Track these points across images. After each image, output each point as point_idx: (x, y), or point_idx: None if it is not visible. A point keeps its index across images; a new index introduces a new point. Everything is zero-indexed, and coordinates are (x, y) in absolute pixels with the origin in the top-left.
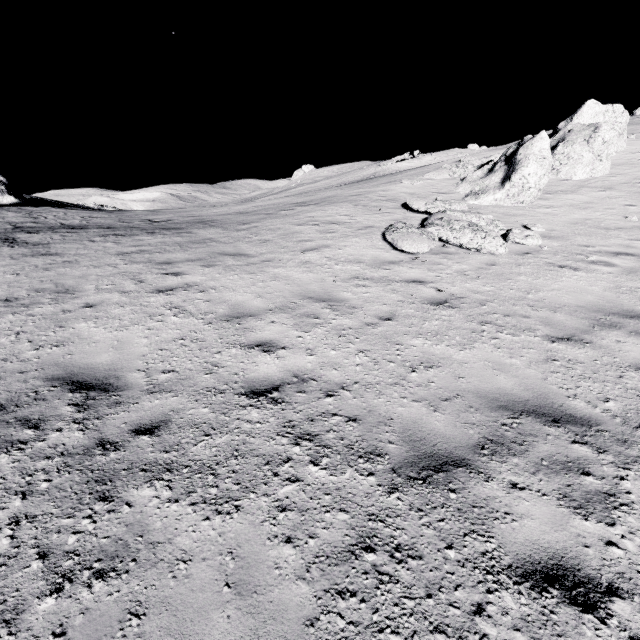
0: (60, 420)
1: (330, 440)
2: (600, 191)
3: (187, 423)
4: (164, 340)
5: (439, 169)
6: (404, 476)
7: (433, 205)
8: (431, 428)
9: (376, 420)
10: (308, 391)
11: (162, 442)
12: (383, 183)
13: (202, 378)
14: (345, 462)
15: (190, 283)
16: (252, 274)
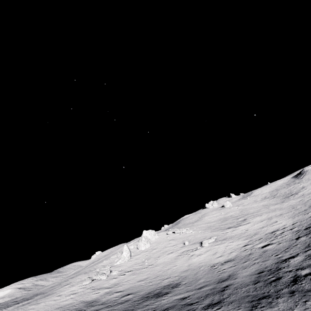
0: None
1: None
2: (144, 252)
3: None
4: None
5: (115, 254)
6: None
7: (101, 269)
8: (62, 310)
9: None
10: None
11: None
12: (100, 262)
13: None
14: None
15: (30, 308)
16: (46, 301)
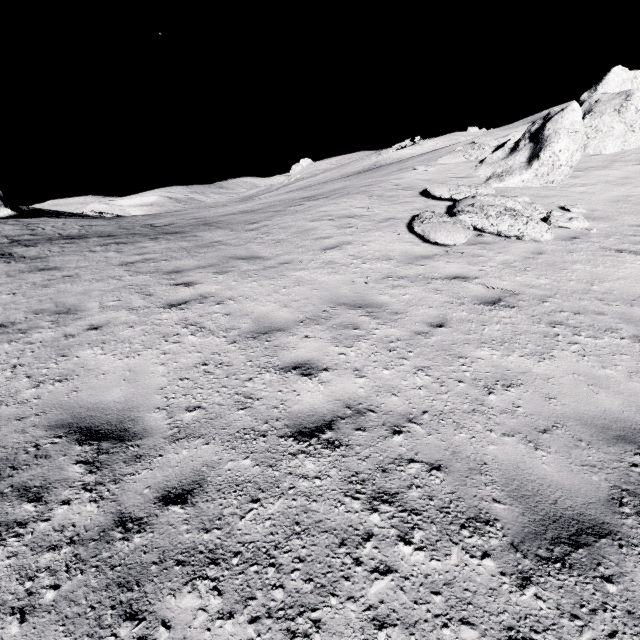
0: (67, 487)
1: (415, 501)
2: (636, 165)
3: (227, 483)
4: (184, 367)
5: (453, 152)
6: (532, 556)
7: (457, 191)
8: (541, 475)
9: (466, 466)
10: (368, 427)
11: (199, 515)
12: (394, 171)
13: (235, 415)
14: (445, 536)
15: (204, 294)
16: (272, 279)
